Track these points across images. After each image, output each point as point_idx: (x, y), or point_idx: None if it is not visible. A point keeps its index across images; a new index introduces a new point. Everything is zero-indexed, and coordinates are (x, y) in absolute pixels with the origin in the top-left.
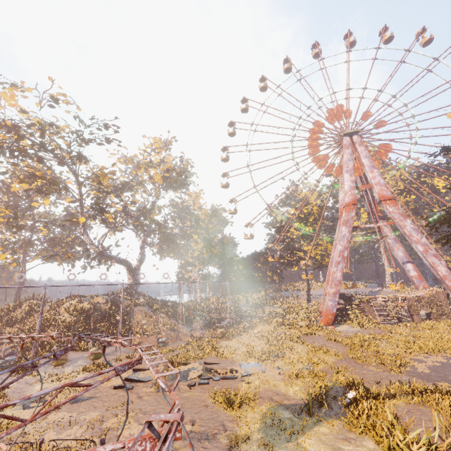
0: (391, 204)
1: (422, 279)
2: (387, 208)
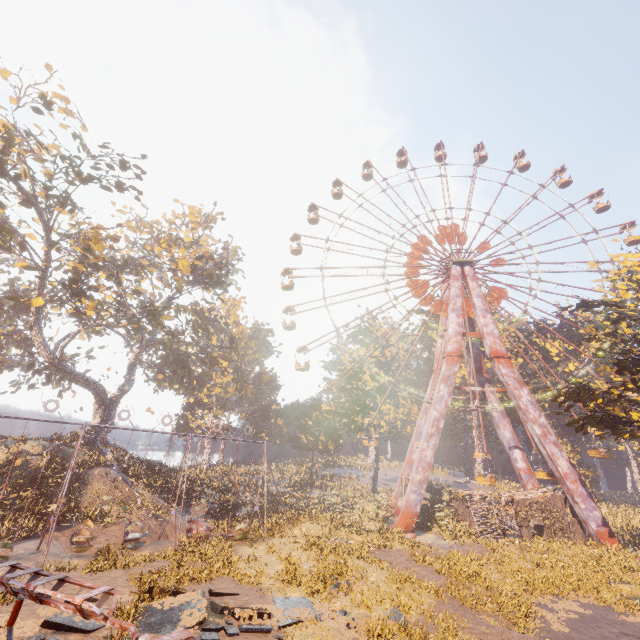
0: (505, 363)
1: (532, 474)
2: (500, 369)
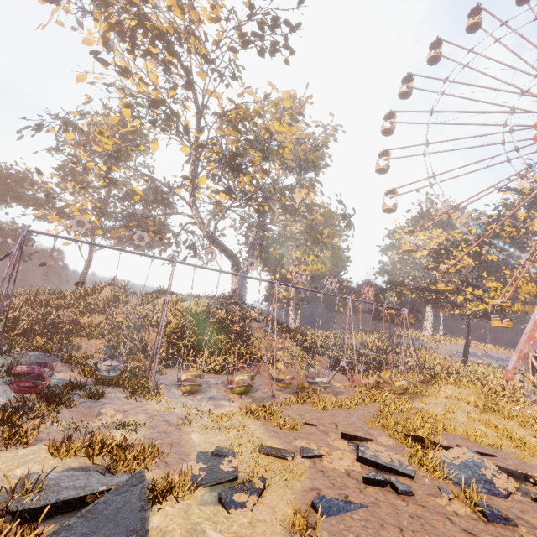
0: None
1: None
2: None
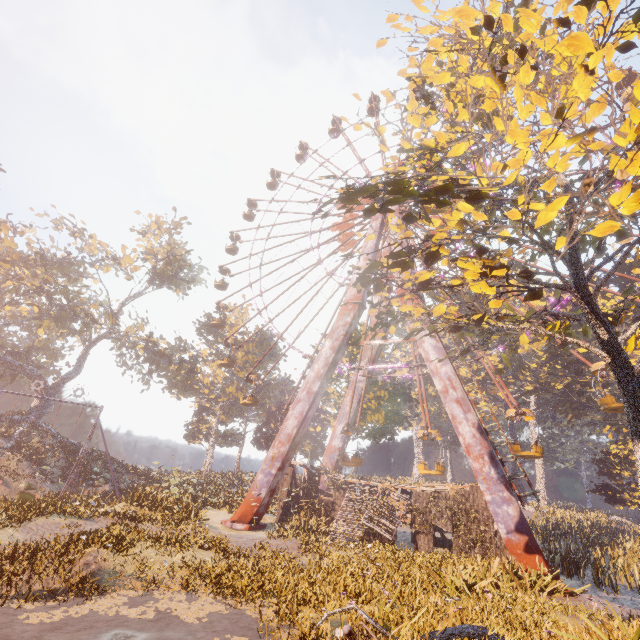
0: (409, 302)
1: None
2: None
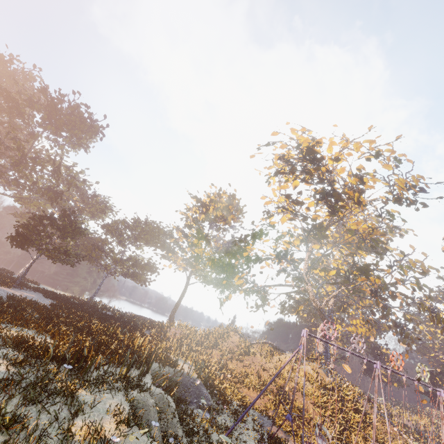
0: None
1: None
2: None
